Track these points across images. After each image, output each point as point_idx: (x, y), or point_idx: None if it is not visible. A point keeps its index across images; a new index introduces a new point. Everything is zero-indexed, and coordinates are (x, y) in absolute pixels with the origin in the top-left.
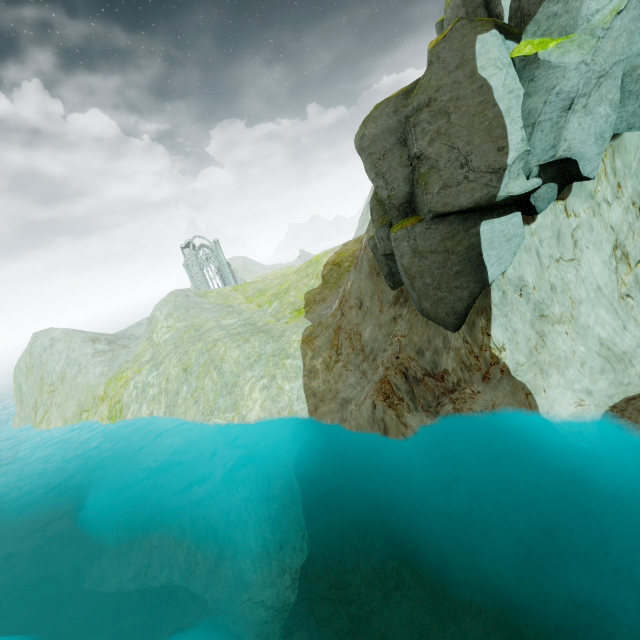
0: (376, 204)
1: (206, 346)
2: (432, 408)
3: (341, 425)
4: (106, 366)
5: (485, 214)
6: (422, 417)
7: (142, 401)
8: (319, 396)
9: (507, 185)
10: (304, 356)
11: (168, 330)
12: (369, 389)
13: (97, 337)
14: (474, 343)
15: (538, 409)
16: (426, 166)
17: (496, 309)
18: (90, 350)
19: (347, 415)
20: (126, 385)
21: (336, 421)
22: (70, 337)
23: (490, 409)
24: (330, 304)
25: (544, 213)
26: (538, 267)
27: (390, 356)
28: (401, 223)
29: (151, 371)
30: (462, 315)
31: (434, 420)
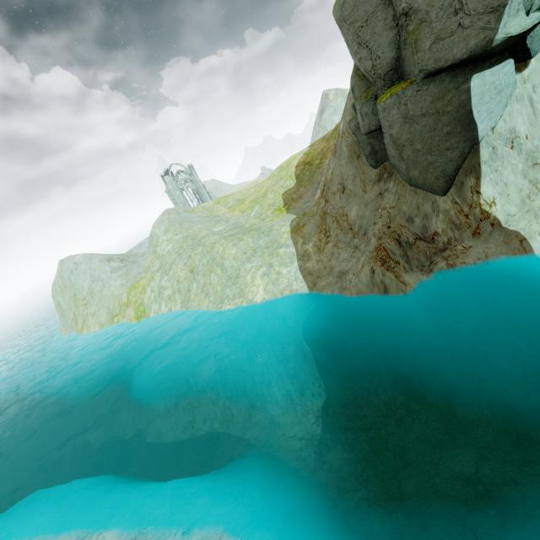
0: (358, 80)
1: (206, 249)
2: (425, 267)
3: (341, 293)
4: (124, 279)
5: (476, 67)
6: (418, 275)
7: (160, 301)
8: (315, 274)
9: (505, 25)
10: (295, 243)
11: (169, 243)
12: (365, 258)
13: (111, 257)
14: (463, 203)
15: (533, 252)
16: (415, 22)
17: (485, 166)
18: (108, 268)
19: (346, 284)
20: (144, 291)
21: (336, 291)
22: (89, 260)
23: (483, 260)
24: (307, 199)
25: (538, 56)
26: (531, 115)
27: (381, 227)
28: (388, 92)
29: (162, 277)
30: (452, 177)
31: (429, 277)
